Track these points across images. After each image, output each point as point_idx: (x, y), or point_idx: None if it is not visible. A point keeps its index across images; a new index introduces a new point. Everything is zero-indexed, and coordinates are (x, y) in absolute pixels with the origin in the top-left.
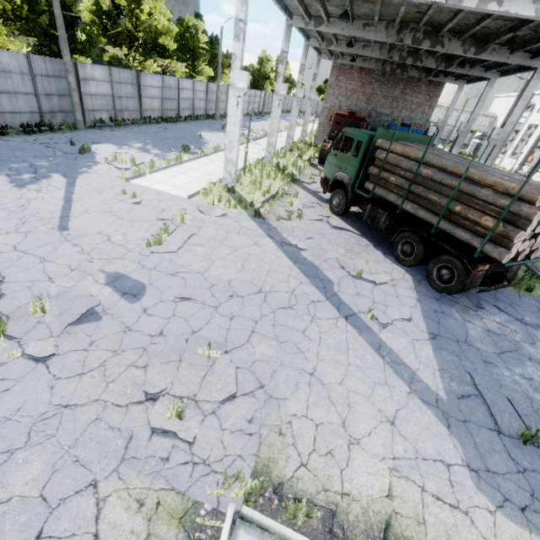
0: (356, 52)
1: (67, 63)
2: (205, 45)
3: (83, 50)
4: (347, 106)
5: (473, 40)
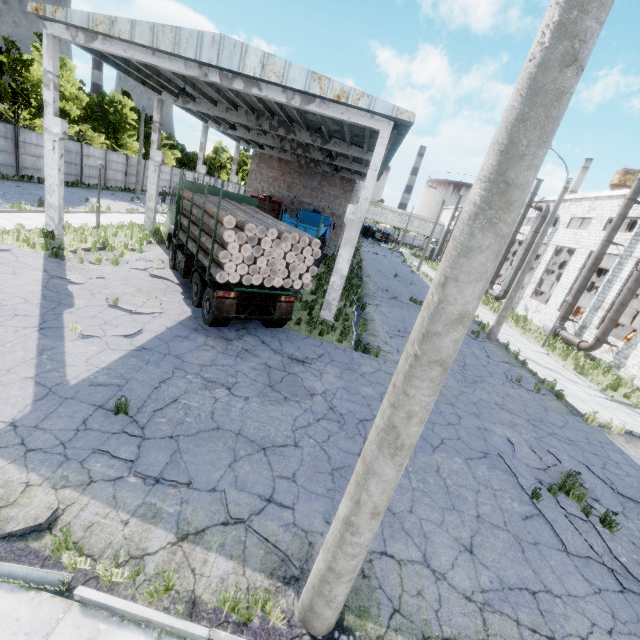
0: (252, 138)
1: None
2: (133, 121)
3: None
4: (270, 192)
5: None
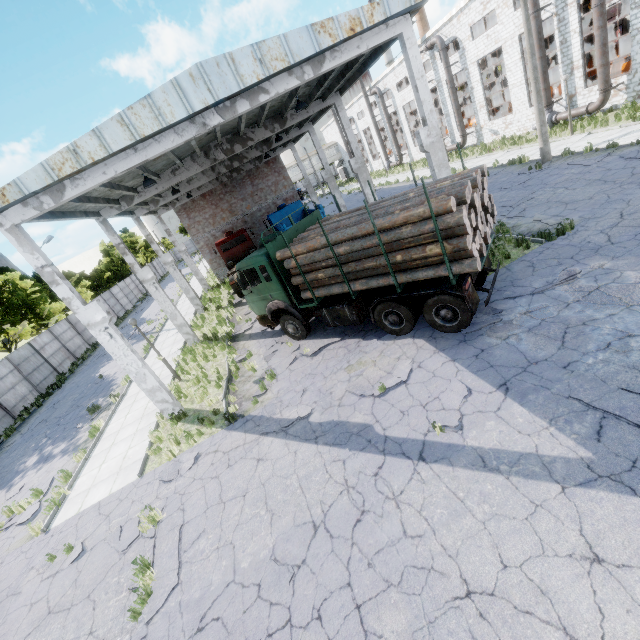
0: (186, 191)
1: None
2: (33, 288)
3: None
4: (219, 231)
5: (271, 120)
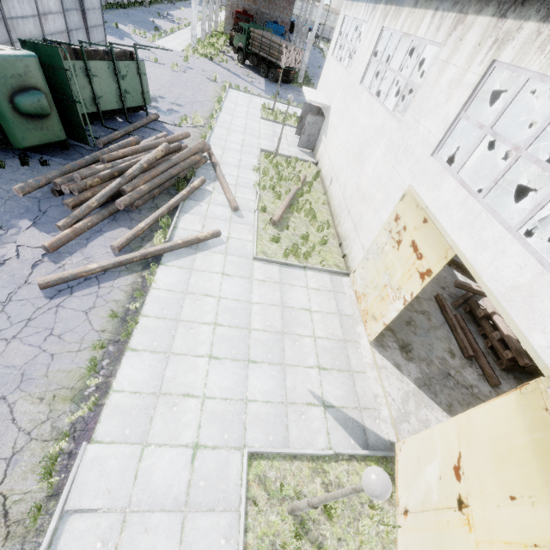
0: None
1: None
2: None
3: None
4: (242, 5)
5: None
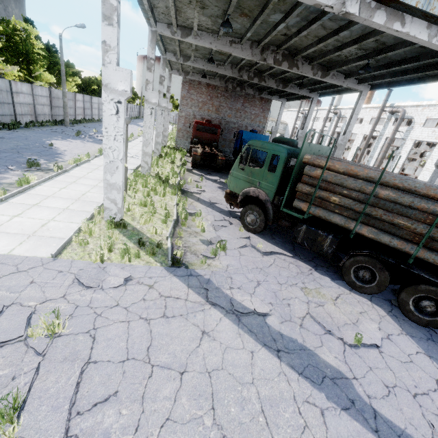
0: (211, 69)
1: None
2: (41, 50)
3: None
4: (200, 115)
5: (319, 66)
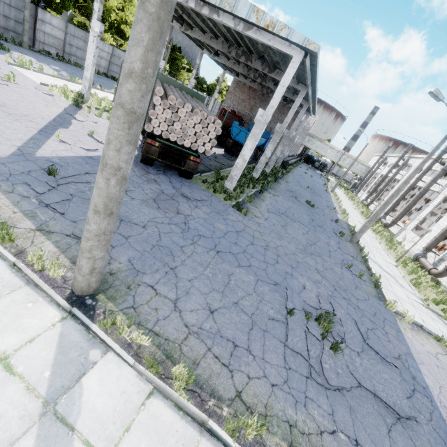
0: (229, 65)
1: (26, 3)
2: None
3: (55, 8)
4: (237, 109)
5: (268, 64)
